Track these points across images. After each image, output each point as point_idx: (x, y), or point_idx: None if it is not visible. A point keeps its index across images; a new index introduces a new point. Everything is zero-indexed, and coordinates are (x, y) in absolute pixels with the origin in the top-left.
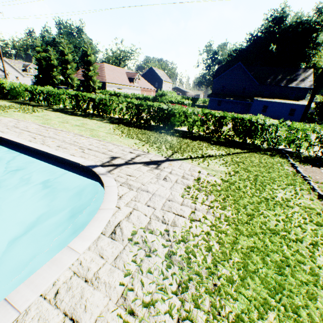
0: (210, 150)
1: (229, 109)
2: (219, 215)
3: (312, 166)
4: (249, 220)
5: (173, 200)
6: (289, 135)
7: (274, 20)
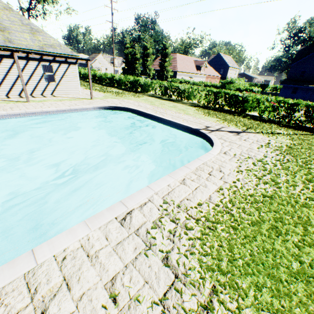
0: (278, 130)
1: (306, 98)
2: (282, 158)
3: None
4: (302, 163)
5: (252, 149)
6: None
7: None
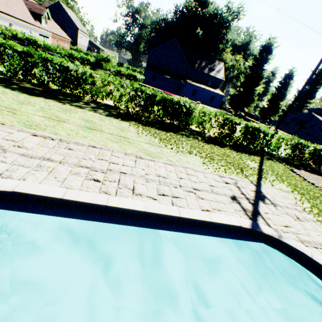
0: (247, 161)
1: (165, 88)
2: None
3: (293, 168)
4: None
5: None
6: (278, 143)
7: (199, 2)
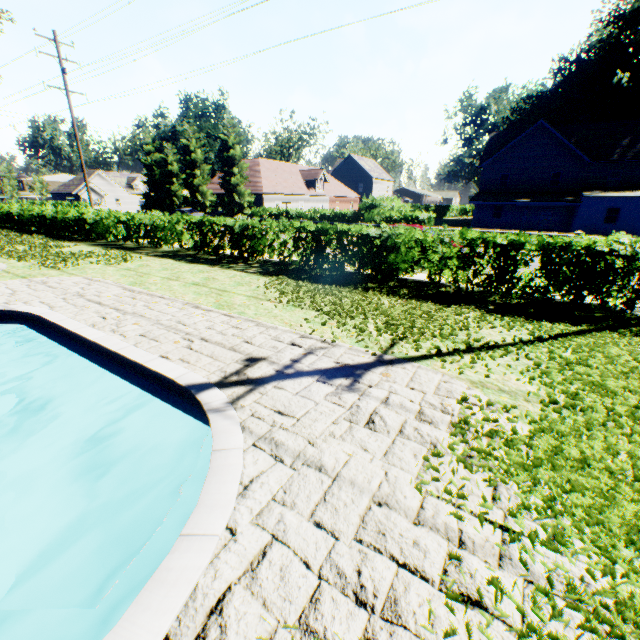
0: (488, 329)
1: (522, 223)
2: (546, 575)
3: None
4: None
5: (391, 500)
6: None
7: (619, 20)
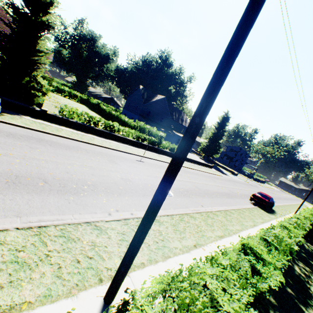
0: None
1: None
2: None
3: None
4: None
5: None
6: None
7: (164, 62)
